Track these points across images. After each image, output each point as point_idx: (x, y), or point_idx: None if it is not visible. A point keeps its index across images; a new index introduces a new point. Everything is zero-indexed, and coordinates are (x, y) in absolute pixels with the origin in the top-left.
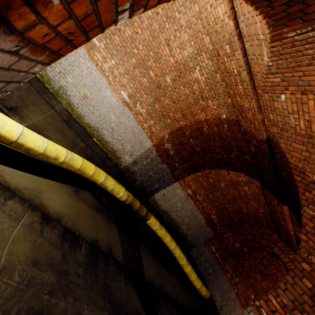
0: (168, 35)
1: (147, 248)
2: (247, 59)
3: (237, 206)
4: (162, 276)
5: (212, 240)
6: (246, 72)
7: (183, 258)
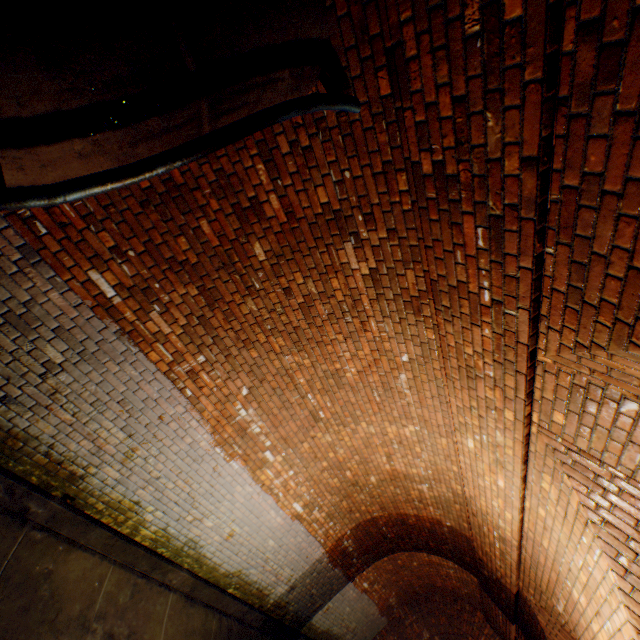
0: (392, 450)
1: None
2: (520, 554)
3: (430, 579)
4: None
5: (387, 635)
6: (516, 563)
7: None
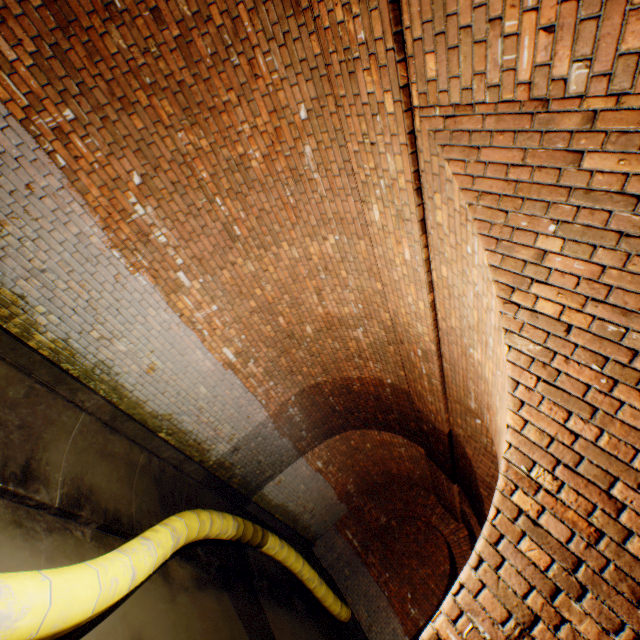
0: (321, 284)
1: (267, 595)
2: (443, 372)
3: (386, 466)
4: (297, 632)
5: (347, 520)
6: (440, 383)
7: (315, 577)
